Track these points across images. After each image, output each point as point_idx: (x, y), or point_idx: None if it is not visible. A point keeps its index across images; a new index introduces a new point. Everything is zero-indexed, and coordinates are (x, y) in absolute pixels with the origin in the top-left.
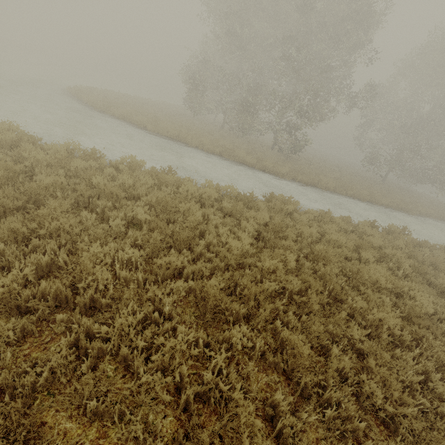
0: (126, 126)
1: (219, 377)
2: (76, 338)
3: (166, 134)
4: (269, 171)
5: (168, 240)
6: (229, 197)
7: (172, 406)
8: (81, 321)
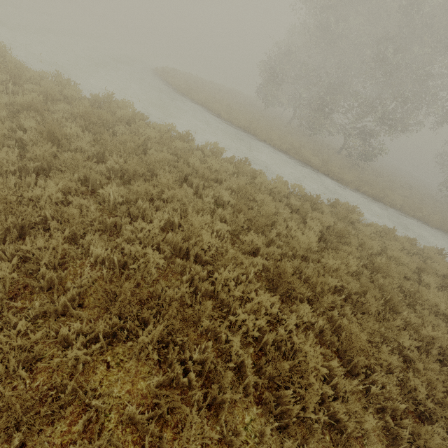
0: (203, 111)
1: (289, 334)
2: (189, 278)
3: (238, 124)
4: (333, 176)
5: (248, 223)
6: (295, 196)
7: (253, 343)
8: (193, 267)
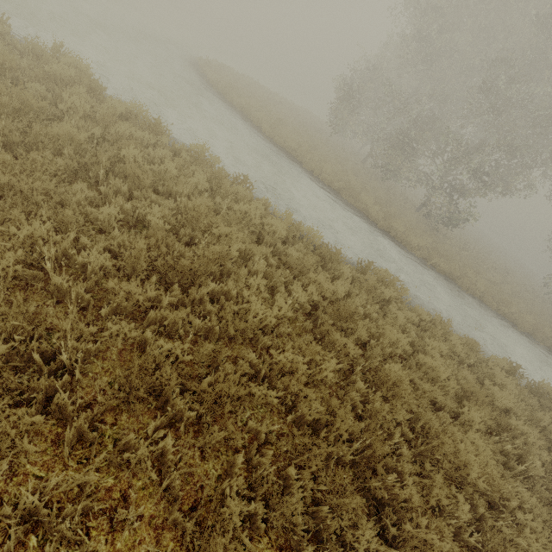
0: (237, 118)
1: (48, 510)
2: None
3: (282, 144)
4: (395, 236)
5: (161, 263)
6: (307, 245)
7: None
8: None
